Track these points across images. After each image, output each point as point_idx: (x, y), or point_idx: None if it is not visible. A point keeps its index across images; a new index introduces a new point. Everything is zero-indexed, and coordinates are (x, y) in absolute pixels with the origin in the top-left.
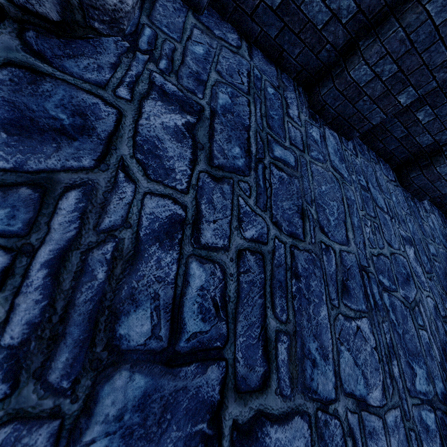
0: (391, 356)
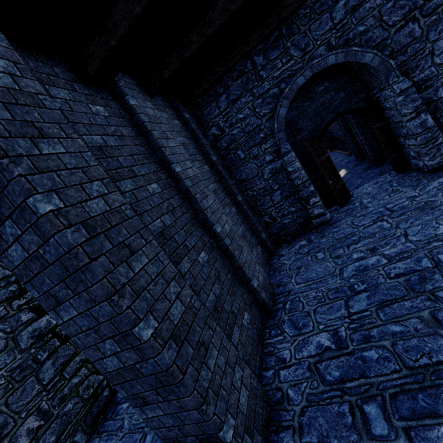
0: (441, 241)
